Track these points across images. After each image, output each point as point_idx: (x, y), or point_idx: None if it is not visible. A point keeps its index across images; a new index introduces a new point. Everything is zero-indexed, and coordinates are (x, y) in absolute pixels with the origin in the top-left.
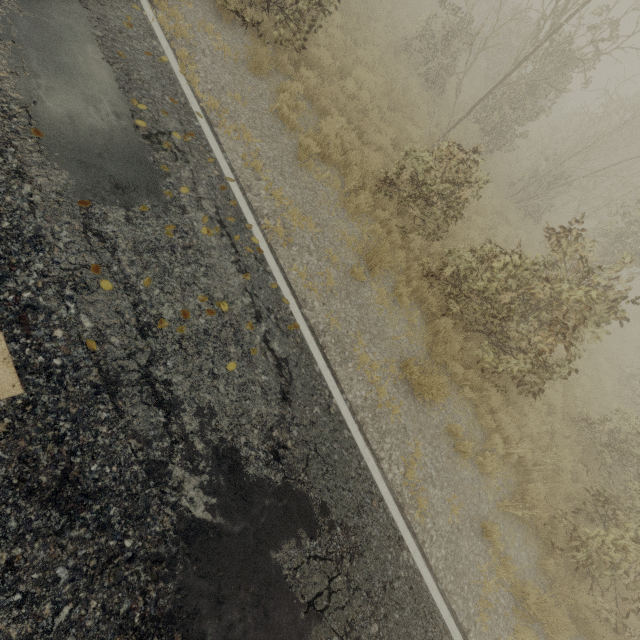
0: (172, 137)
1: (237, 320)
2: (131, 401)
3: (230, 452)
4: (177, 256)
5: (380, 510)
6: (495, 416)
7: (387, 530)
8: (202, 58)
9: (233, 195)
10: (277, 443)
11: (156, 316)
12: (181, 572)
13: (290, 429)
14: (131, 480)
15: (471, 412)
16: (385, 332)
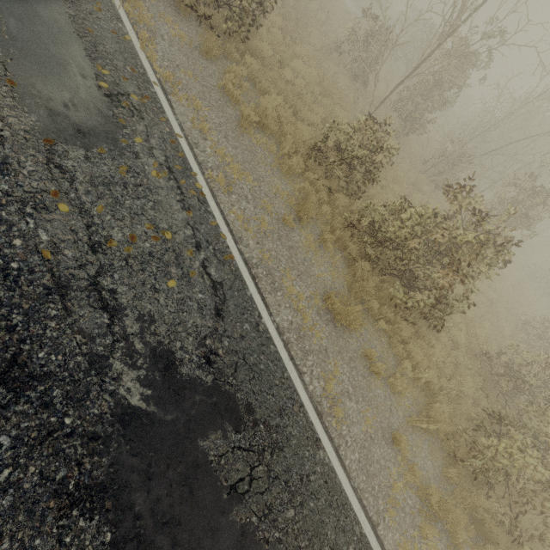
0: (130, 98)
1: (179, 247)
2: (79, 303)
3: (166, 353)
4: (128, 191)
5: (300, 414)
6: (406, 346)
7: (306, 431)
8: (161, 41)
9: (181, 148)
10: (209, 350)
11: (106, 237)
12: (115, 449)
13: (222, 340)
14: (74, 368)
15: (385, 342)
16: (311, 270)
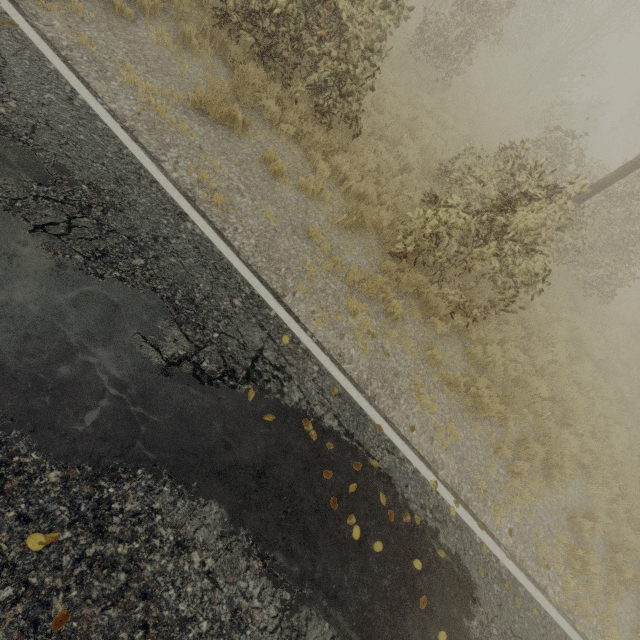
0: None
1: None
2: None
3: None
4: None
5: (152, 189)
6: (331, 161)
7: (162, 204)
8: None
9: None
10: None
11: None
12: None
13: (4, 100)
14: None
15: (300, 156)
16: (171, 70)
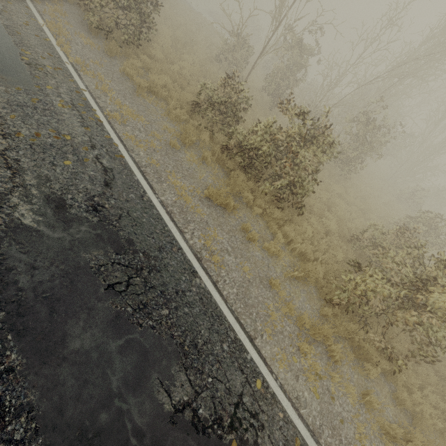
0: (46, 67)
1: (77, 145)
2: None
3: (58, 200)
4: (38, 111)
5: (178, 253)
6: (282, 228)
7: (183, 265)
8: (76, 46)
9: (85, 96)
10: (97, 204)
11: (16, 132)
12: (6, 247)
13: (109, 199)
14: None
15: (263, 225)
16: (194, 175)
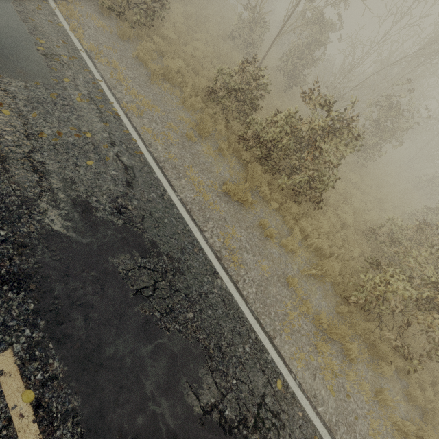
0: (61, 57)
1: (97, 143)
2: (15, 167)
3: (84, 203)
4: (57, 108)
5: (200, 254)
6: (298, 223)
7: (205, 266)
8: (88, 30)
9: (101, 88)
10: (120, 205)
11: (39, 131)
12: (40, 255)
13: (131, 200)
14: (9, 203)
15: (280, 220)
16: (211, 169)
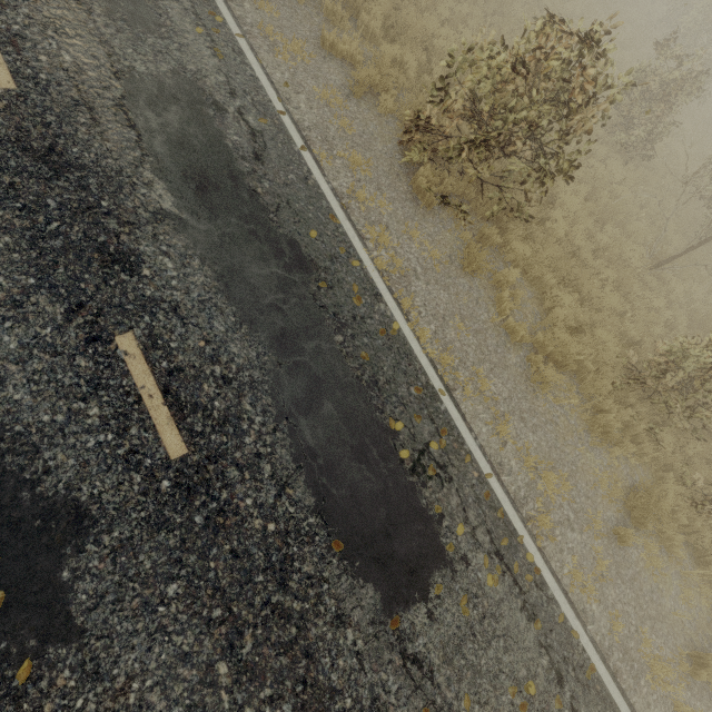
0: (430, 450)
1: (545, 699)
2: None
3: None
4: (478, 639)
5: None
6: None
7: None
8: (416, 284)
9: (496, 498)
10: None
11: None
12: None
13: None
14: None
15: None
16: (662, 606)
